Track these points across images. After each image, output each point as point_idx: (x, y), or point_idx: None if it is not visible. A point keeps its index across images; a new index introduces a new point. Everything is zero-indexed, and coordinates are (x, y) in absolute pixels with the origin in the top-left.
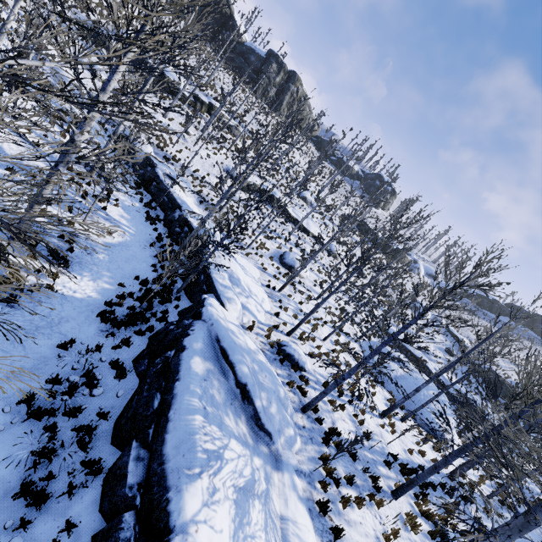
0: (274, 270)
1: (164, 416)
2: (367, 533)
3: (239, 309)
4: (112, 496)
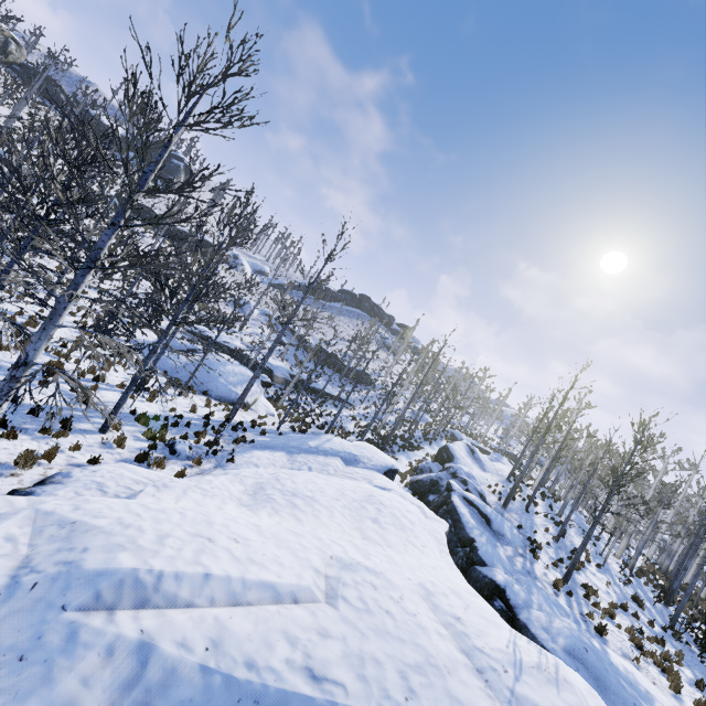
0: None
1: None
2: (16, 453)
3: None
4: None
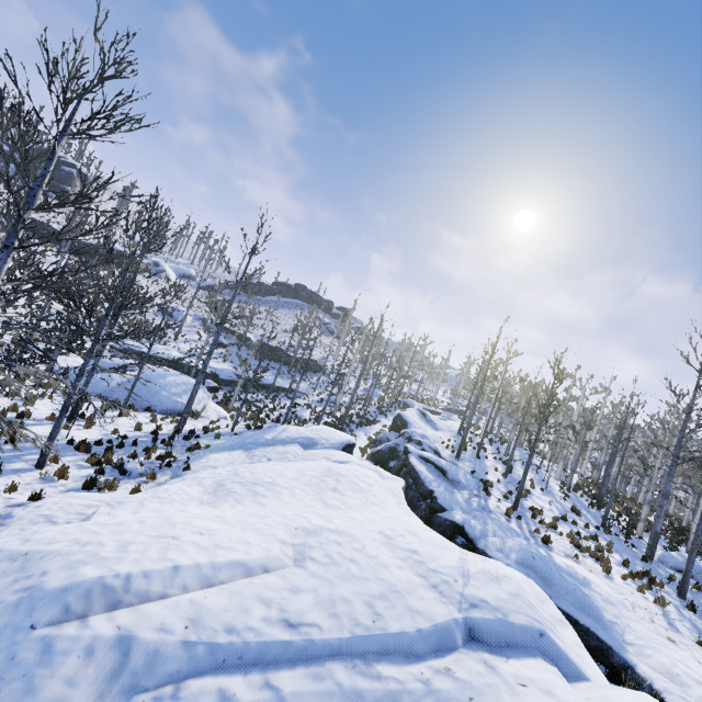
0: None
1: None
2: None
3: None
4: None
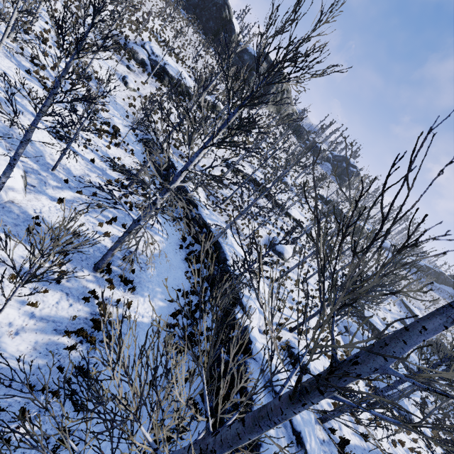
0: (268, 258)
1: None
2: None
3: (258, 316)
4: None
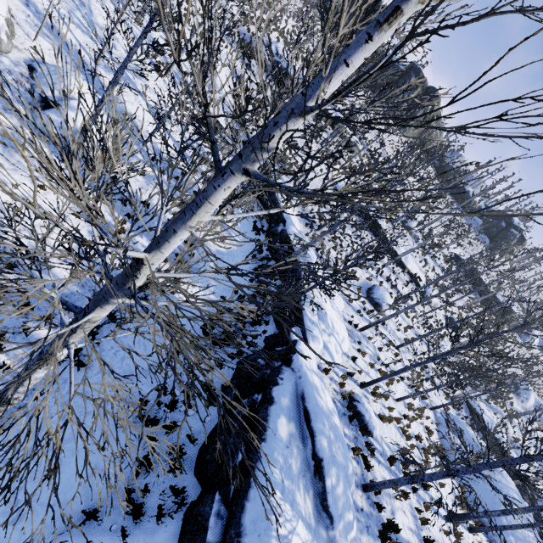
0: (359, 304)
1: (247, 478)
2: None
3: (320, 349)
4: (191, 542)
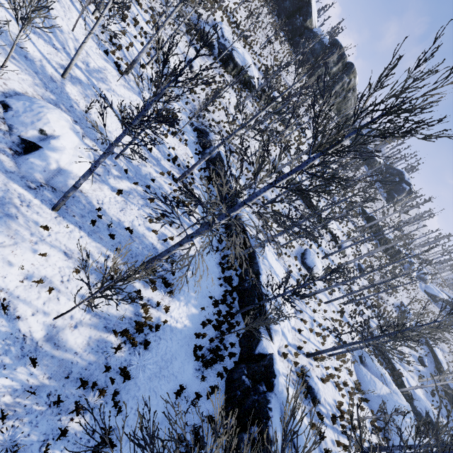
0: (297, 271)
1: None
2: None
3: (280, 339)
4: None
